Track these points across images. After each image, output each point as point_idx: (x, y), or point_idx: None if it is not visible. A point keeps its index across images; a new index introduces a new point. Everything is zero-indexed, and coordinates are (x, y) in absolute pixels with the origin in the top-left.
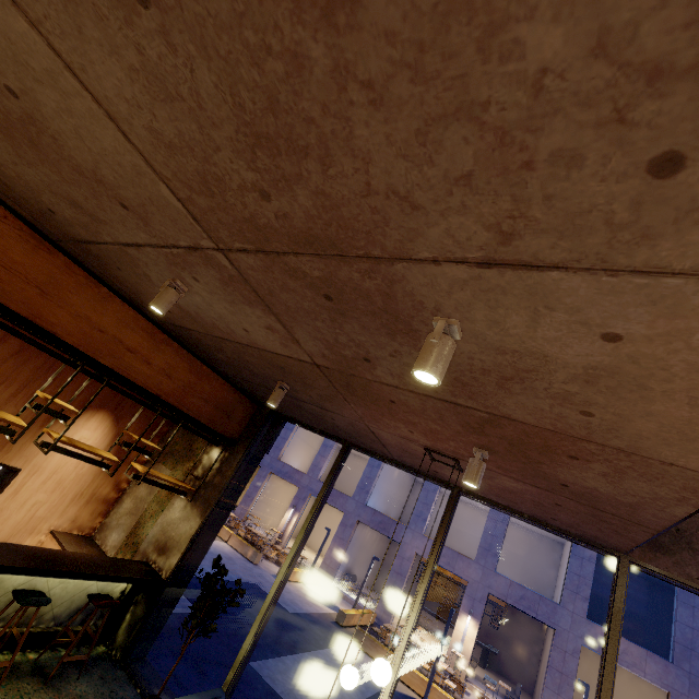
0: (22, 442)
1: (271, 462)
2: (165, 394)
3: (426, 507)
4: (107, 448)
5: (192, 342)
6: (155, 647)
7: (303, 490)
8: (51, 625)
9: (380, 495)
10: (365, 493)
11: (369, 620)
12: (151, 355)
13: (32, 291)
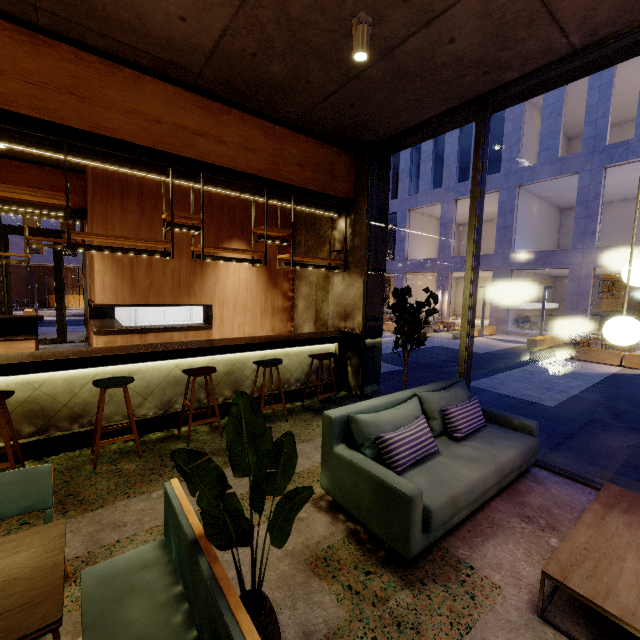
0: (198, 285)
1: (400, 265)
2: (259, 172)
3: (590, 219)
4: (258, 269)
5: (241, 81)
6: (383, 390)
7: (441, 272)
8: (299, 385)
9: (525, 238)
10: (507, 243)
11: (561, 341)
12: (219, 133)
13: (71, 101)
